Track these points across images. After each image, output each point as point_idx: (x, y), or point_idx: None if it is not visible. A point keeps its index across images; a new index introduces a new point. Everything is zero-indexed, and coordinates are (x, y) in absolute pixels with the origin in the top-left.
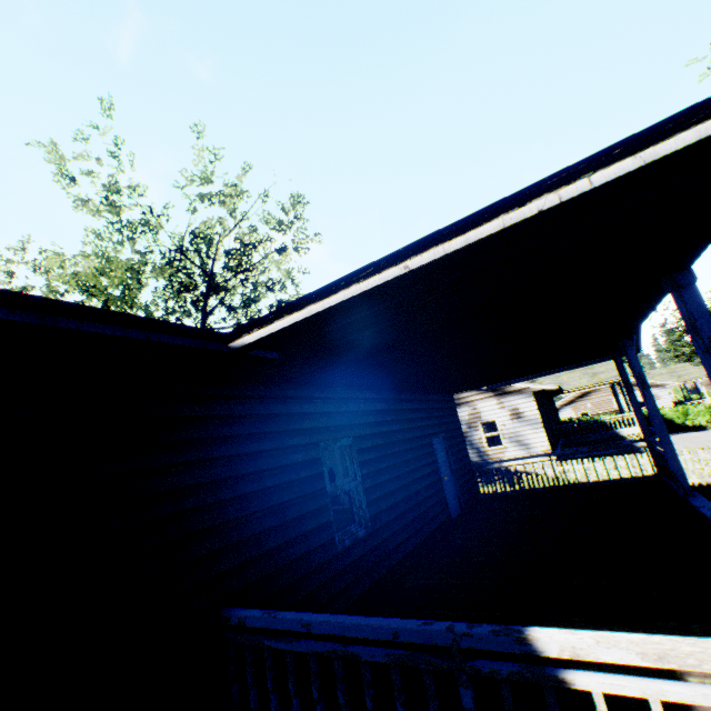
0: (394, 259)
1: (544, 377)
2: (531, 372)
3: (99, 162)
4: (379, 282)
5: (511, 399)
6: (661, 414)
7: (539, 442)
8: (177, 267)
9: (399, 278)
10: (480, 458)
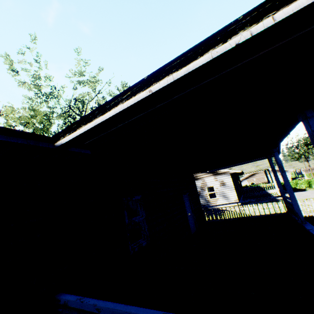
0: (142, 85)
1: (235, 167)
2: (229, 164)
3: (30, 64)
4: (134, 102)
5: (220, 176)
6: None
7: (233, 196)
8: (67, 114)
9: (146, 99)
10: (206, 203)
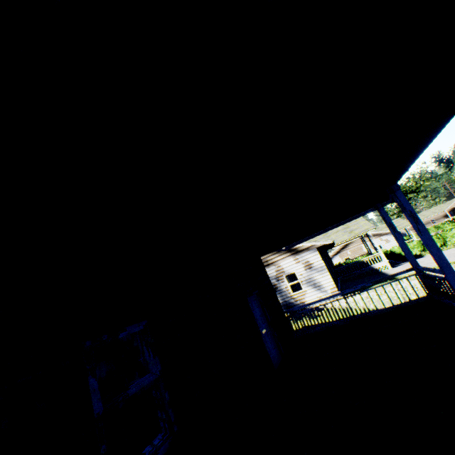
0: None
1: (320, 238)
2: (318, 229)
3: None
4: None
5: (303, 255)
6: (393, 251)
7: (327, 283)
8: None
9: None
10: (289, 301)
